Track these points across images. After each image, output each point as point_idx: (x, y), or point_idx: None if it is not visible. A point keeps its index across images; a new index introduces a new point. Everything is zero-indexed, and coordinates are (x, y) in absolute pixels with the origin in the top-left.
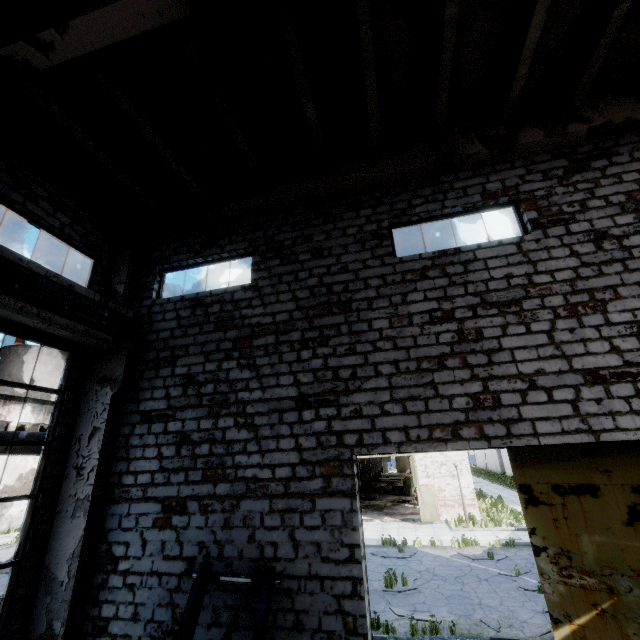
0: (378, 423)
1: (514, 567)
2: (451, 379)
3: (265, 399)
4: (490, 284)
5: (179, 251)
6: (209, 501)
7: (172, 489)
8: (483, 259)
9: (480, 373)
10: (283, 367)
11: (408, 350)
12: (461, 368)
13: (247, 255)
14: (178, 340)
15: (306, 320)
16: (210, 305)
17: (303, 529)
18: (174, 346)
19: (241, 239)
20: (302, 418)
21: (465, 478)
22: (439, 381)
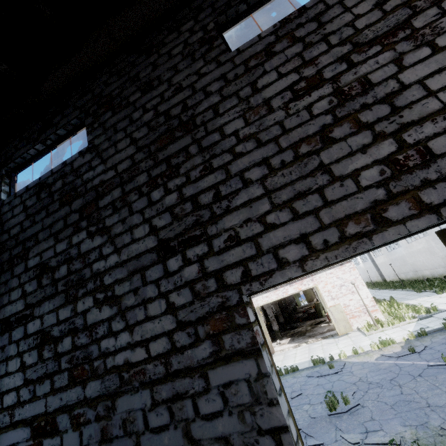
0: (264, 243)
1: (441, 356)
2: (346, 152)
3: (122, 262)
4: (358, 23)
5: (19, 146)
6: (80, 410)
7: (39, 405)
8: (338, 2)
9: (385, 128)
10: (135, 218)
11: (276, 140)
12: (355, 133)
13: (83, 124)
14: (27, 231)
15: (149, 158)
16: (52, 184)
17: (200, 421)
18: (24, 239)
19: (72, 109)
20: (168, 270)
21: (362, 291)
22: (330, 160)
